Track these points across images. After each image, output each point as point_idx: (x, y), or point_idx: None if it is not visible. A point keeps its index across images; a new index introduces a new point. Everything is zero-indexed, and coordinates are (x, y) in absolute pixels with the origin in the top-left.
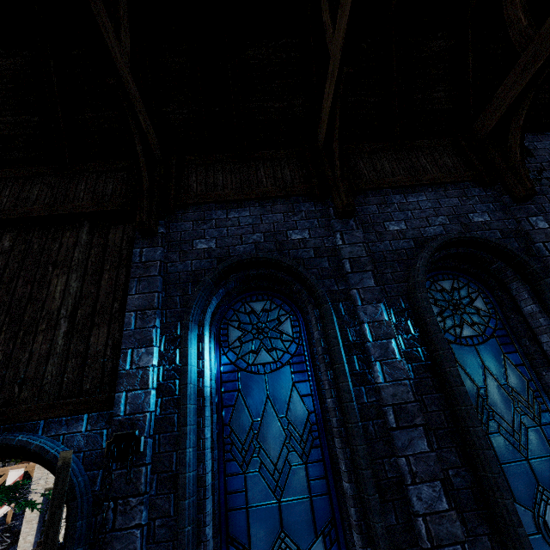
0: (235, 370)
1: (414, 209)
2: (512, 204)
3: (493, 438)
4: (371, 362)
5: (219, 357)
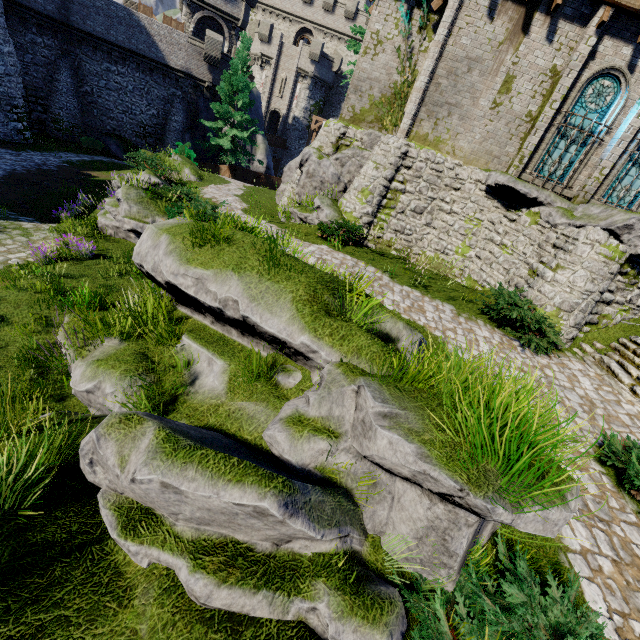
0: None
1: None
2: None
3: None
4: None
5: None
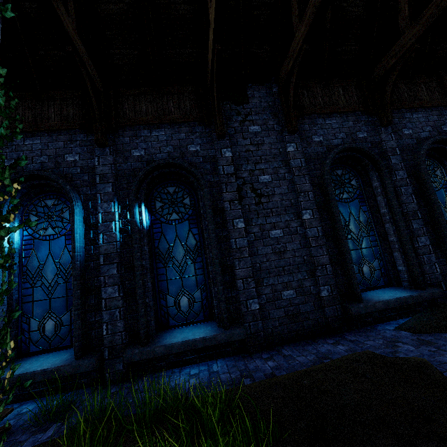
0: (32, 239)
1: (154, 141)
2: (216, 140)
3: (168, 269)
4: (99, 233)
5: (22, 232)
